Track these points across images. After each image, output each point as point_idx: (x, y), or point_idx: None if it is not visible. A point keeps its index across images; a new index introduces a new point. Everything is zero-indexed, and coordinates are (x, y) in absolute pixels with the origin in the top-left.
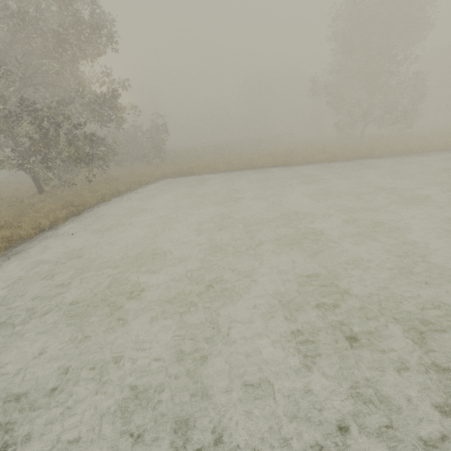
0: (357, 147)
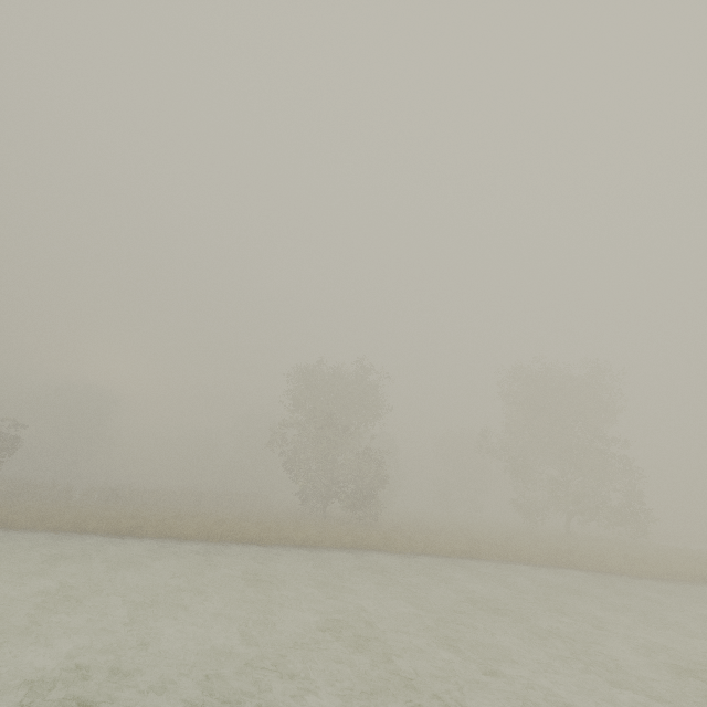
0: (263, 526)
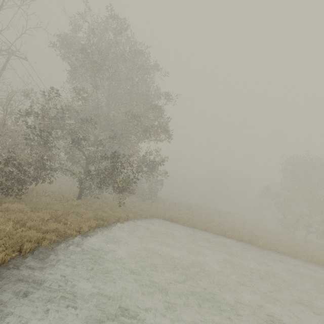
0: (312, 252)
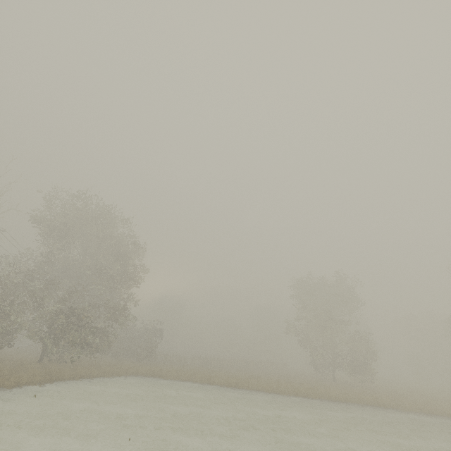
0: (305, 386)
